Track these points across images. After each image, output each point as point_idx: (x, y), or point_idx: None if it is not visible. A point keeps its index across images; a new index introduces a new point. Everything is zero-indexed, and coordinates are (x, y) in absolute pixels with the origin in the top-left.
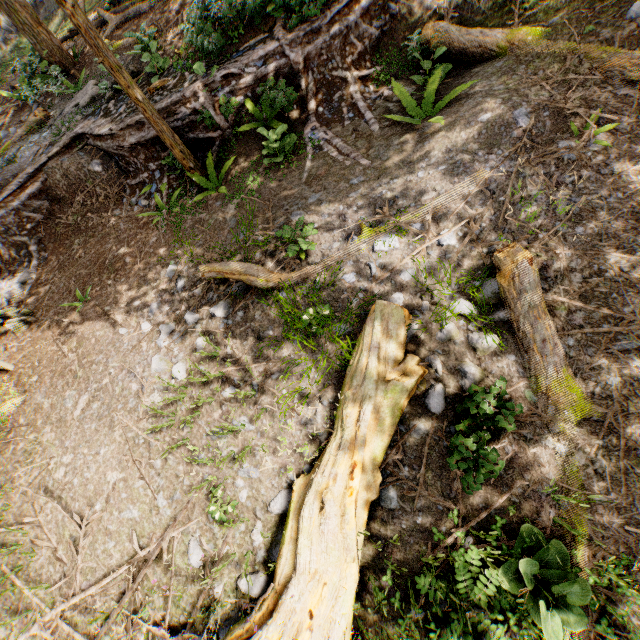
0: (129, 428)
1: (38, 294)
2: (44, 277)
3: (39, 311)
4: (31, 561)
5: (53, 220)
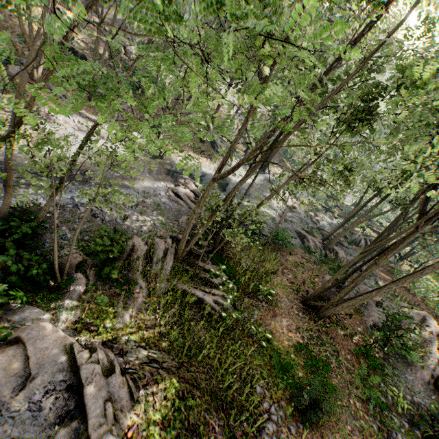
0: None
1: None
2: None
3: None
4: None
5: None
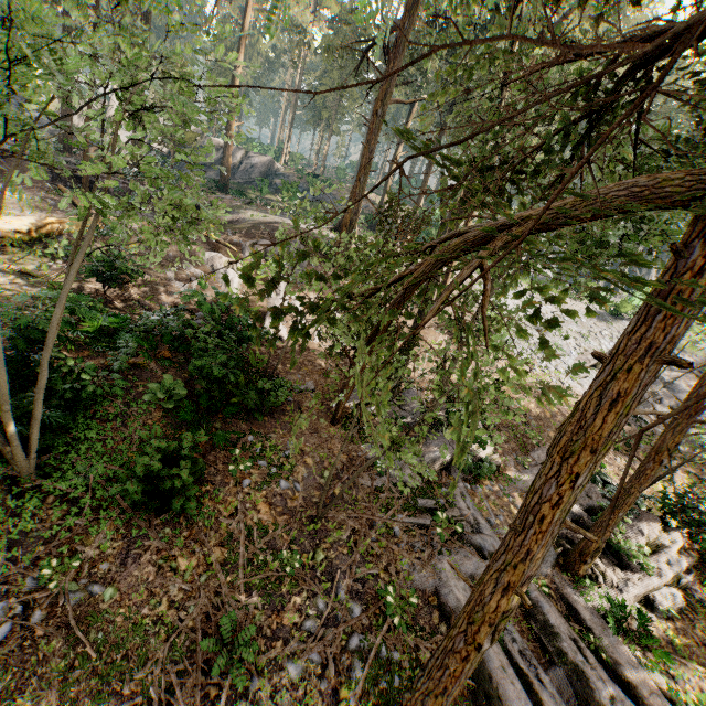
0: None
1: None
2: None
3: None
4: None
5: None
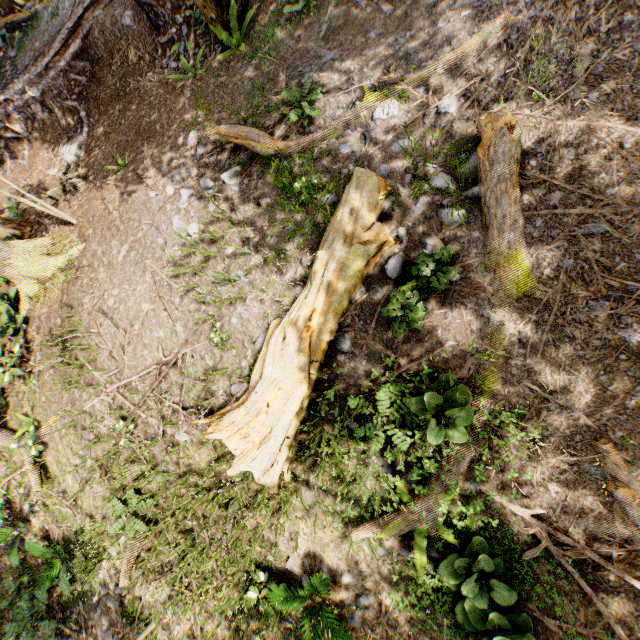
0: (156, 273)
1: (90, 159)
2: (93, 144)
3: (91, 175)
4: (97, 356)
5: (96, 84)
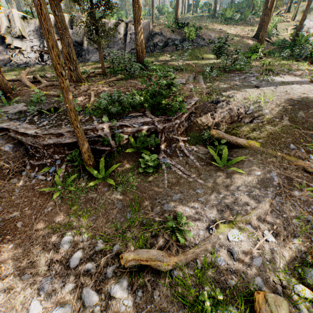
0: None
1: None
2: None
3: None
4: None
5: None
